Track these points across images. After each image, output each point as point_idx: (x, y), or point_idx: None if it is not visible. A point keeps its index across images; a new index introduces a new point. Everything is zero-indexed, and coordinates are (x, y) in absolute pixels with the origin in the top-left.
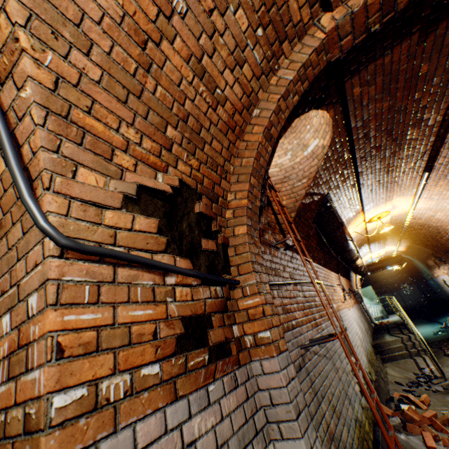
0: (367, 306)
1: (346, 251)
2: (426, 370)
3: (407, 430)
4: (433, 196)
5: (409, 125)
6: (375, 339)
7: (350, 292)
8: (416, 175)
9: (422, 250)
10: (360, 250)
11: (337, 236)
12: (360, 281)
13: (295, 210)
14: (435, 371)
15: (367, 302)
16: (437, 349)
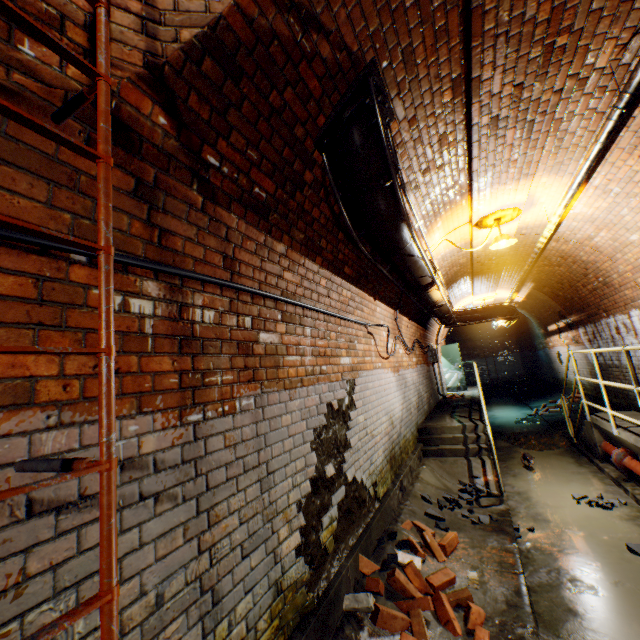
0: (444, 371)
1: (399, 254)
2: (479, 481)
3: (376, 624)
4: (613, 187)
5: None
6: (429, 419)
7: (418, 345)
8: (606, 106)
9: (547, 305)
10: (456, 285)
11: (373, 200)
12: (450, 336)
13: (201, 21)
14: (492, 485)
15: (447, 365)
16: (511, 446)
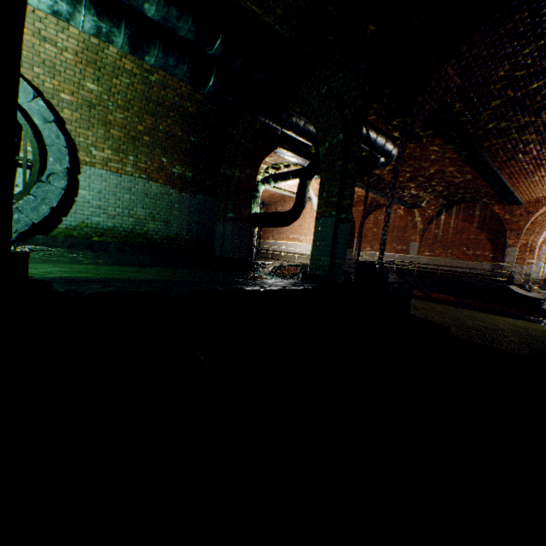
0: None
1: None
2: None
3: None
4: None
5: None
6: None
7: None
8: None
9: None
10: None
11: None
12: None
13: None
14: None
15: None
16: None
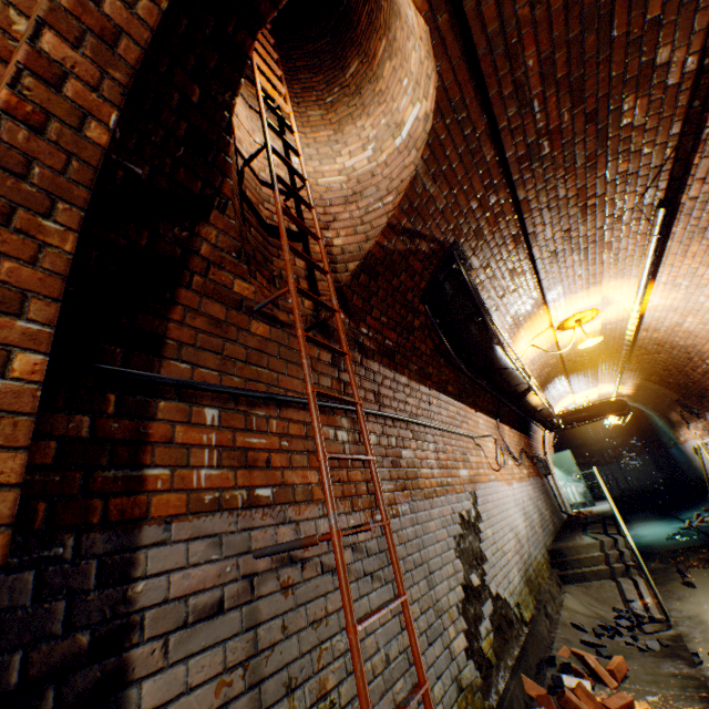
0: (561, 484)
1: (496, 369)
2: (636, 605)
3: None
4: (680, 280)
5: (623, 84)
6: (558, 540)
7: (525, 455)
8: (645, 228)
9: (661, 394)
10: (551, 385)
11: (469, 332)
12: (558, 443)
13: (359, 257)
14: (652, 608)
15: (562, 476)
16: (667, 566)
